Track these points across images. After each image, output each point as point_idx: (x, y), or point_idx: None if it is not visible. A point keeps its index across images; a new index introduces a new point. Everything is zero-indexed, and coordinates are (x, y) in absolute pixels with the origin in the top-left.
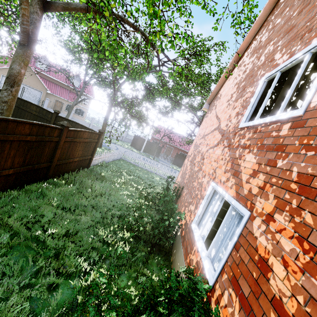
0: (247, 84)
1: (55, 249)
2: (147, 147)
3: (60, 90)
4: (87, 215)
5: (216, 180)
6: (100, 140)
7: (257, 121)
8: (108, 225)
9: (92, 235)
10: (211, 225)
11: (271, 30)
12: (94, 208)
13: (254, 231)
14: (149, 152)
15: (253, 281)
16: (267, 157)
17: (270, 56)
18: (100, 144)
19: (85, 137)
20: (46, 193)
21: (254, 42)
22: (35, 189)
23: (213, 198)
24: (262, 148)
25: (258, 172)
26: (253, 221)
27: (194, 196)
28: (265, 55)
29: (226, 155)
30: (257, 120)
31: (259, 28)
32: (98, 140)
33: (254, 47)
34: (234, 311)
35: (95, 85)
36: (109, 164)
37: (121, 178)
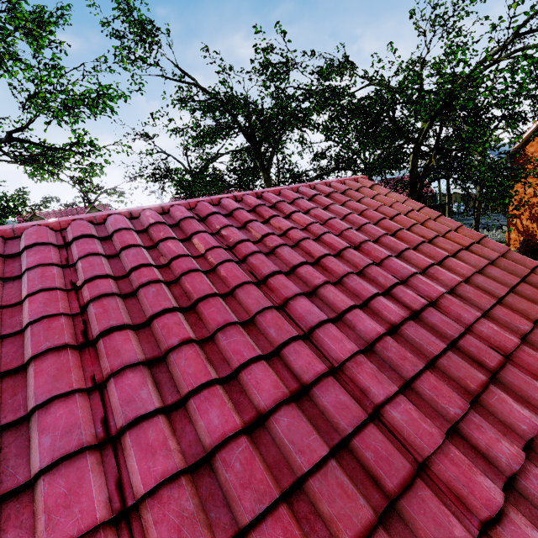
0: None
1: None
2: None
3: None
4: None
5: None
6: None
7: None
8: None
9: None
10: None
11: None
12: None
13: None
14: None
15: None
16: None
17: None
18: None
19: None
20: None
21: None
22: None
23: None
24: None
25: None
26: None
27: None
28: None
29: None
30: None
31: None
32: None
33: None
34: None
35: None
36: None
37: None
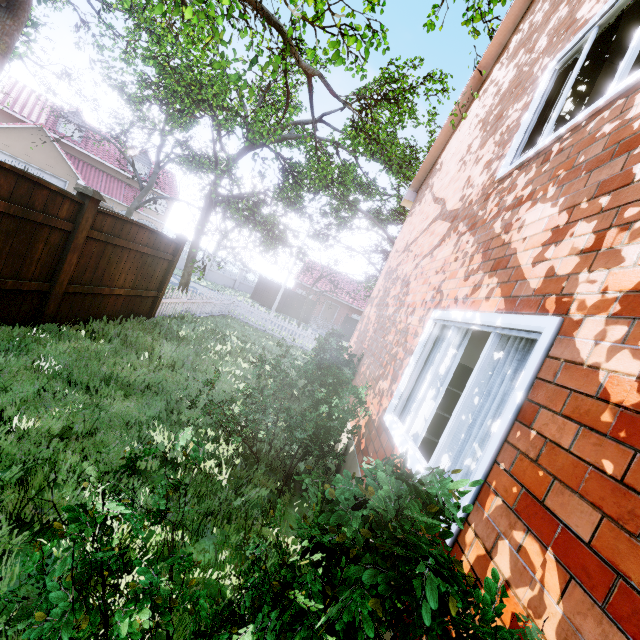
0: (508, 103)
1: (22, 466)
2: (285, 303)
3: (106, 182)
4: (130, 400)
5: (443, 303)
6: (185, 276)
7: (549, 137)
8: (182, 427)
9: (134, 441)
10: (436, 404)
11: None
12: (150, 391)
13: (584, 353)
14: (290, 313)
15: (606, 487)
16: (594, 181)
17: (564, 23)
18: (184, 286)
19: (143, 243)
20: (32, 349)
21: (516, 37)
22: (3, 336)
23: (437, 349)
24: (573, 175)
25: (570, 224)
26: (576, 332)
27: (388, 360)
28: (548, 33)
29: (465, 246)
30: (546, 139)
31: (524, 11)
32: (174, 257)
33: (517, 43)
34: (542, 594)
35: (178, 163)
36: (201, 319)
37: (224, 345)
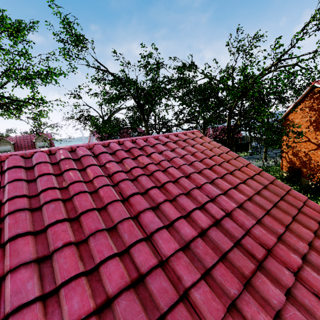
0: (319, 126)
1: None
2: None
3: None
4: None
5: None
6: None
7: None
8: None
9: None
10: None
11: (318, 105)
12: None
13: None
14: None
15: None
16: None
17: None
18: None
19: None
20: None
21: (307, 102)
22: None
23: None
24: None
25: None
26: None
27: (316, 170)
28: None
29: None
30: None
31: (305, 95)
32: None
33: (309, 106)
34: None
35: None
36: None
37: None
